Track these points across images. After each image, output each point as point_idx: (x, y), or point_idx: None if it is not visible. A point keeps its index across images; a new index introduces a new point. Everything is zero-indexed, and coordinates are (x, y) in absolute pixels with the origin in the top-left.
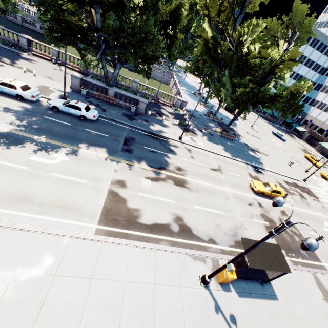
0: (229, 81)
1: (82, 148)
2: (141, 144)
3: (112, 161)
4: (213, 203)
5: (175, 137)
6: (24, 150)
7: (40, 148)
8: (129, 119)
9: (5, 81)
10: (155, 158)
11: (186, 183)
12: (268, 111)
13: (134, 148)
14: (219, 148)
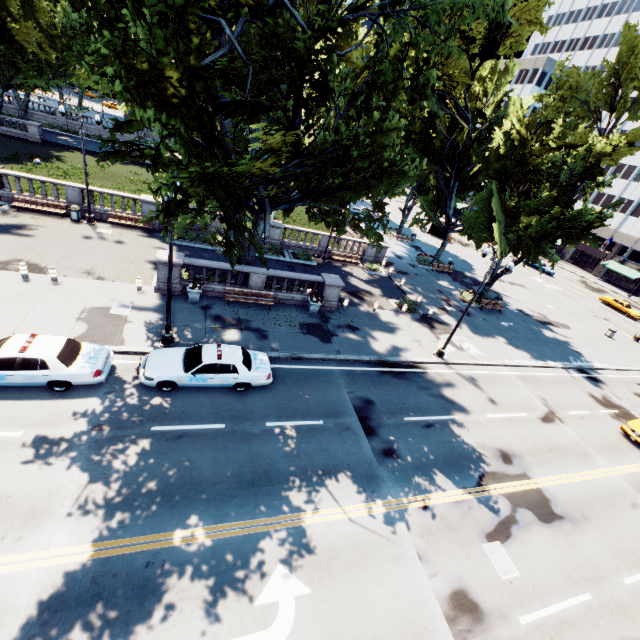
0: (498, 203)
1: (304, 509)
2: (393, 412)
3: (389, 518)
4: (635, 542)
5: (427, 352)
6: (178, 632)
7: (214, 586)
8: (323, 340)
9: (7, 352)
10: (447, 448)
11: (550, 500)
12: (571, 246)
13: (393, 438)
14: (503, 347)
